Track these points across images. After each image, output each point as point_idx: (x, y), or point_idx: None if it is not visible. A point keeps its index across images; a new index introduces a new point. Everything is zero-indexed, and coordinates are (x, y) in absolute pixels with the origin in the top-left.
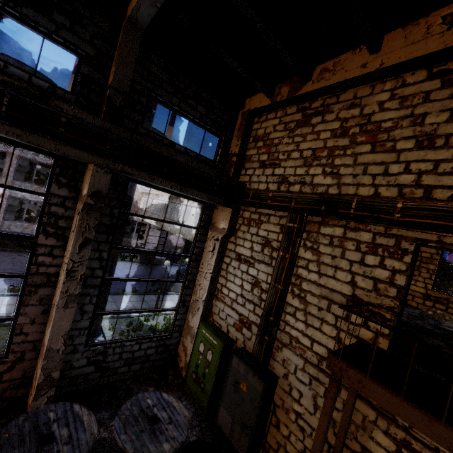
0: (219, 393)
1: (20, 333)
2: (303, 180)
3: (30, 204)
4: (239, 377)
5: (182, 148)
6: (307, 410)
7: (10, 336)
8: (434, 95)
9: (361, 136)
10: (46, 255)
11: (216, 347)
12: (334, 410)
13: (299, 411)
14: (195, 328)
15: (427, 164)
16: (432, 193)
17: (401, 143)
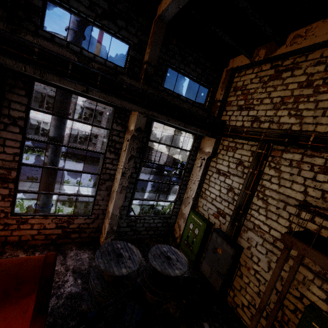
0: (201, 254)
1: (97, 204)
2: (271, 120)
3: (77, 132)
4: (217, 245)
5: (184, 98)
6: (263, 269)
7: (93, 205)
8: None
9: (323, 87)
10: (109, 164)
11: (201, 226)
12: (282, 271)
13: (257, 269)
14: (186, 214)
15: None
16: None
17: None
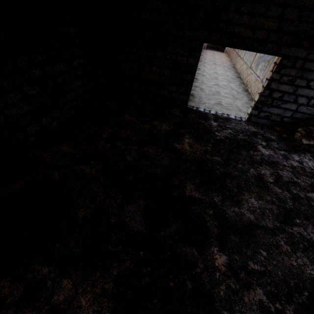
0: None
1: None
2: None
3: None
4: None
5: None
6: None
7: None
8: None
9: None
10: None
11: None
12: None
13: None
14: None
15: None
16: None
17: None
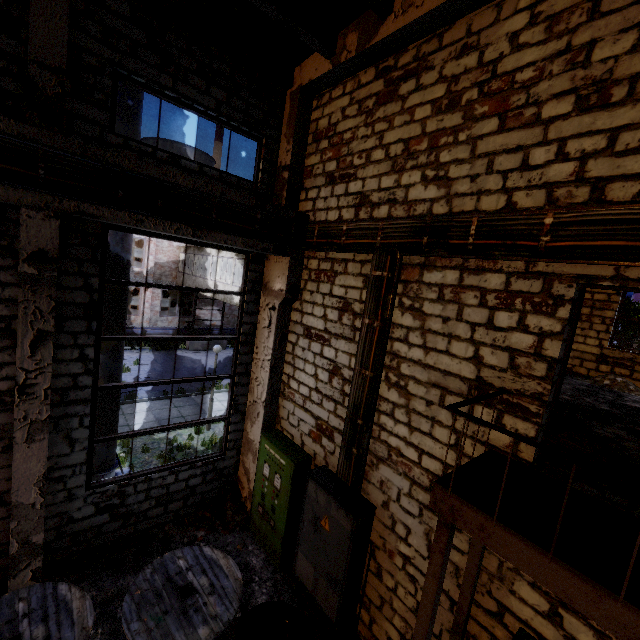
0: (297, 531)
1: None
2: (392, 197)
3: None
4: (319, 511)
5: (194, 165)
6: (418, 552)
7: None
8: (608, 2)
9: (481, 105)
10: None
11: (285, 469)
12: (456, 553)
13: (408, 554)
14: (256, 442)
15: (596, 139)
16: (605, 192)
17: (550, 106)
